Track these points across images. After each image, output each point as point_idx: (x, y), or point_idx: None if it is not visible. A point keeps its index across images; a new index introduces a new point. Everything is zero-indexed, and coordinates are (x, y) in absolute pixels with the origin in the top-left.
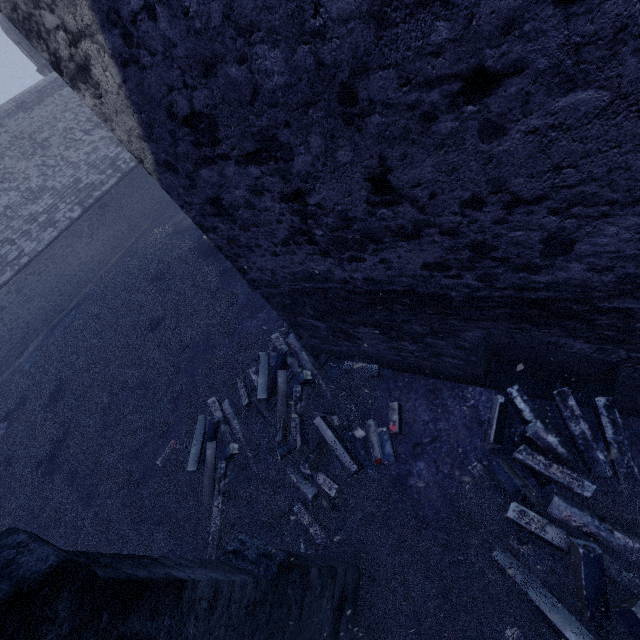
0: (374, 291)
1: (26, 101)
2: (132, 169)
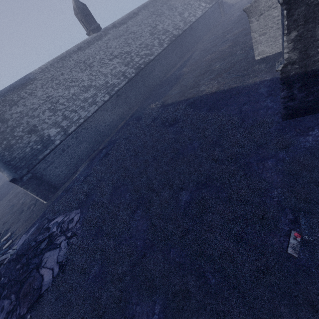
0: None
1: (82, 46)
2: (133, 77)
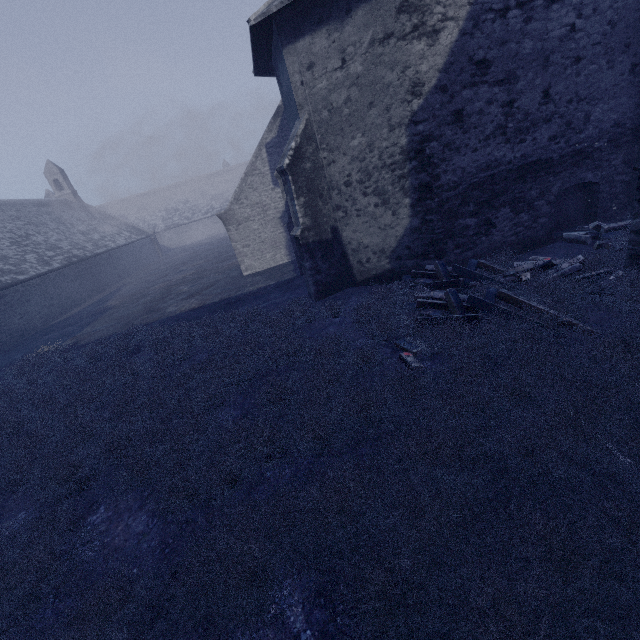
0: (522, 166)
1: None
2: None
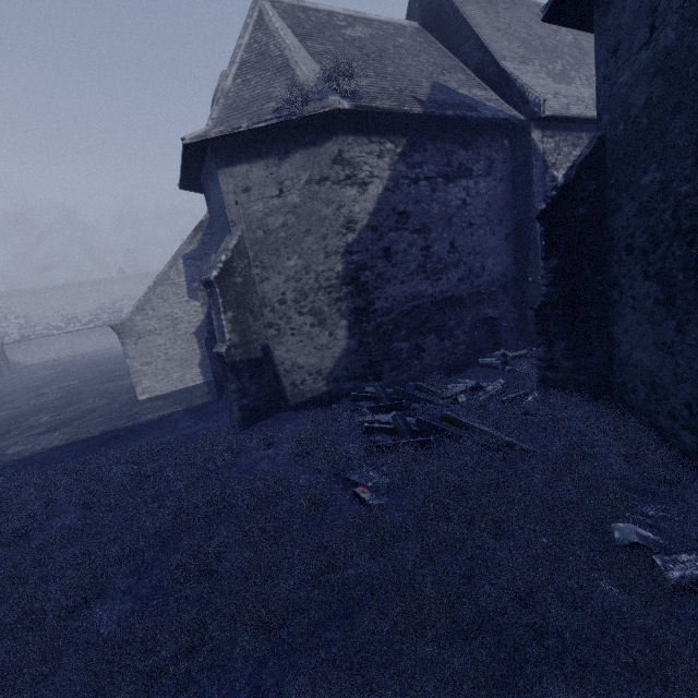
0: (441, 299)
1: None
2: None
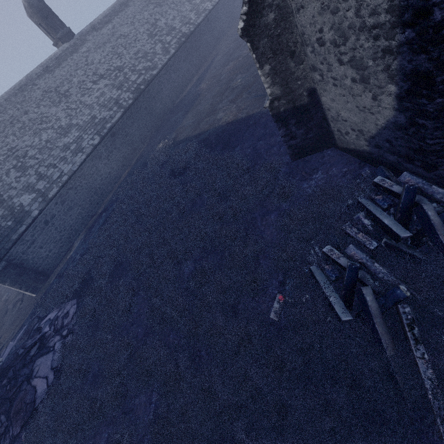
0: None
1: (49, 66)
2: (130, 105)
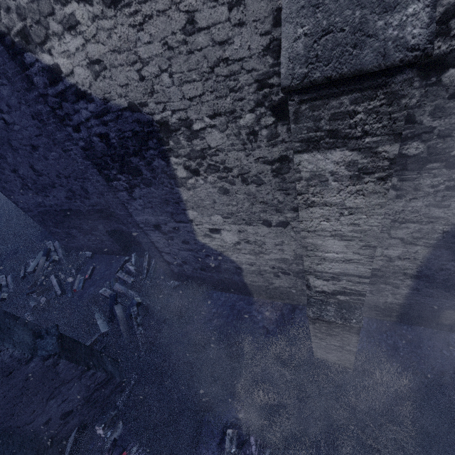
0: (62, 210)
1: None
2: None
